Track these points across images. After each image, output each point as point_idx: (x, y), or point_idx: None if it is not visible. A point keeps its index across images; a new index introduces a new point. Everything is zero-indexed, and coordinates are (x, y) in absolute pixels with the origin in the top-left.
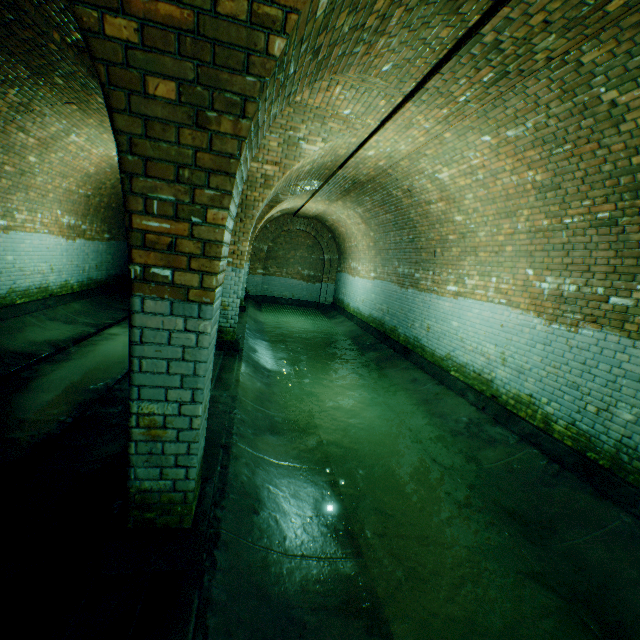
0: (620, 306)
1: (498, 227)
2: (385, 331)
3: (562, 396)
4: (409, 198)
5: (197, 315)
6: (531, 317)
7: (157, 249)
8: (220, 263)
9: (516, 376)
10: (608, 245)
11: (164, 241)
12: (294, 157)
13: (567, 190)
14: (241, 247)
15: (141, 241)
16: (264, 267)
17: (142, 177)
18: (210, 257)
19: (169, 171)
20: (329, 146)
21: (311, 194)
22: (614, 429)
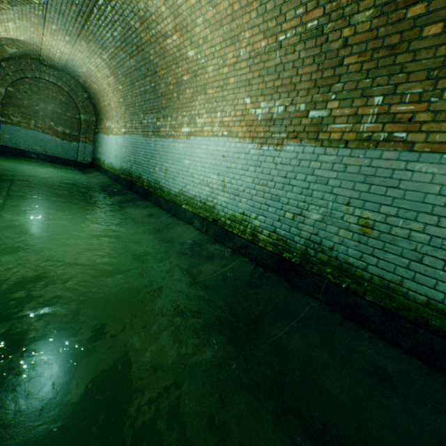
0: (317, 118)
1: (224, 58)
2: (133, 180)
3: (268, 209)
4: (147, 31)
5: None
6: (247, 143)
7: None
8: None
9: (233, 199)
10: (313, 59)
11: None
12: None
13: None
14: None
15: None
16: (4, 114)
17: None
18: None
19: None
20: None
21: (43, 18)
22: (305, 229)
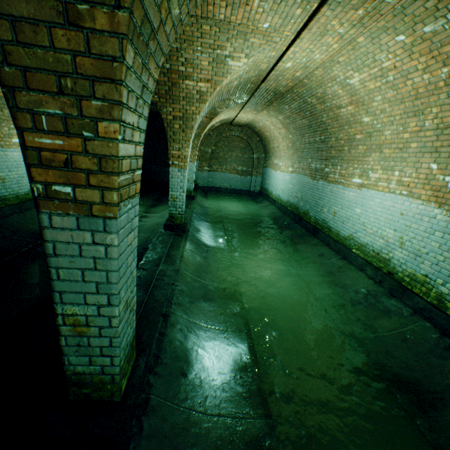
0: None
1: (404, 125)
2: (299, 214)
3: None
4: (322, 104)
5: (103, 229)
6: (432, 207)
7: (54, 166)
8: (120, 178)
9: (413, 258)
10: None
11: (60, 158)
12: (222, 74)
13: None
14: (184, 152)
15: (37, 159)
16: (209, 165)
17: (24, 90)
18: (107, 172)
19: (50, 81)
20: (252, 61)
21: (241, 106)
22: None
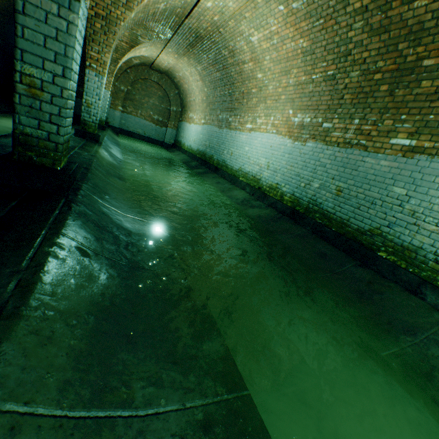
0: (326, 128)
1: (280, 82)
2: (206, 159)
3: (291, 181)
4: (232, 58)
5: (68, 7)
6: (286, 139)
7: None
8: None
9: (272, 174)
10: (329, 92)
11: None
12: None
13: (317, 55)
14: (104, 57)
15: None
16: (123, 106)
17: None
18: None
19: None
20: None
21: (164, 45)
22: (310, 193)
